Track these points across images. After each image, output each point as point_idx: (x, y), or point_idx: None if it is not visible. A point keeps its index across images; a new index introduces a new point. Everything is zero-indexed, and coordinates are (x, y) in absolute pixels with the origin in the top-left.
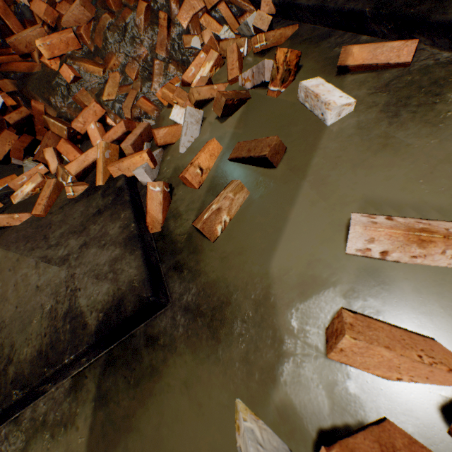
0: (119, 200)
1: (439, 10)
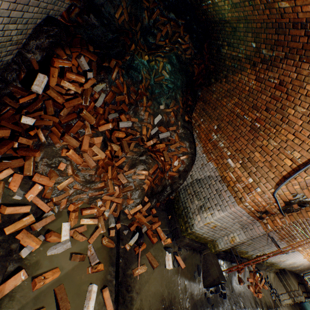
0: (4, 260)
1: (121, 306)
